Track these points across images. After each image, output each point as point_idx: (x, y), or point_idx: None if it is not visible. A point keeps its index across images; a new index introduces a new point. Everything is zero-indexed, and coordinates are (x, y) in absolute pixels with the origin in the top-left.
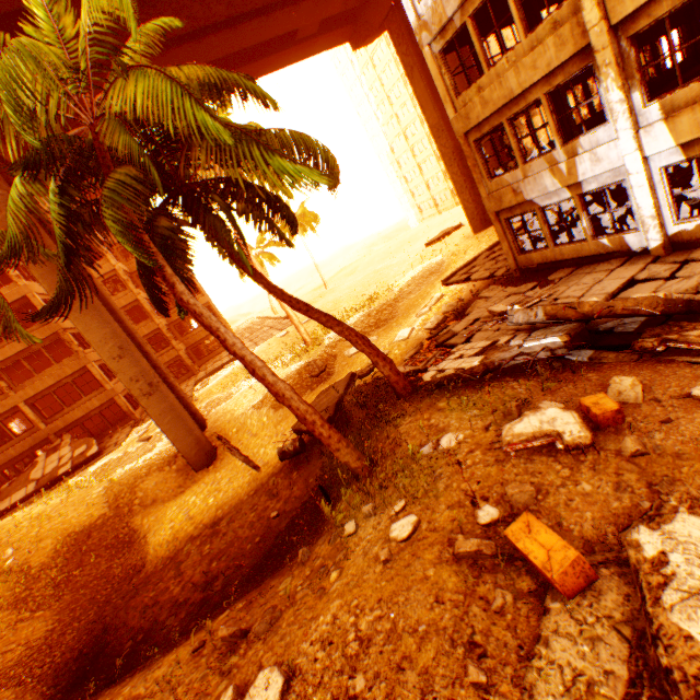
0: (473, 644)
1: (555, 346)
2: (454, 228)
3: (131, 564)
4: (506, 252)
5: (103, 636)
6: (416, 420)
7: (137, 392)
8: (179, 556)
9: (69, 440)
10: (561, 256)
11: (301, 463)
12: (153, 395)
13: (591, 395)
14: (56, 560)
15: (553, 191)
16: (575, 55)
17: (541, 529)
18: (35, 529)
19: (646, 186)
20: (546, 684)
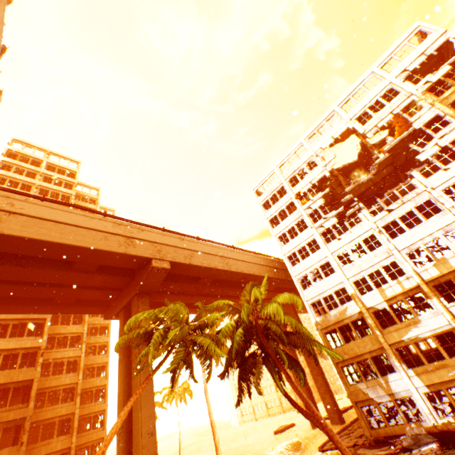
0: None
1: (434, 448)
2: (290, 423)
3: None
4: (364, 425)
5: None
6: None
7: None
8: None
9: None
10: (394, 431)
11: None
12: None
13: None
14: None
15: (382, 395)
16: (378, 348)
17: None
18: None
19: (421, 398)
20: None
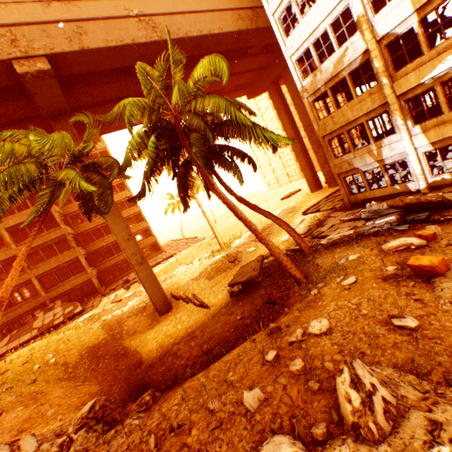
0: (408, 294)
1: (391, 221)
2: (296, 191)
3: (132, 363)
4: (343, 194)
5: (140, 387)
6: (324, 258)
7: (134, 261)
8: (171, 351)
9: (60, 303)
10: (374, 195)
11: (242, 298)
12: (143, 264)
13: (419, 231)
14: (83, 360)
15: (369, 163)
16: (380, 106)
17: (423, 257)
18: (61, 345)
19: (416, 160)
20: (444, 292)
